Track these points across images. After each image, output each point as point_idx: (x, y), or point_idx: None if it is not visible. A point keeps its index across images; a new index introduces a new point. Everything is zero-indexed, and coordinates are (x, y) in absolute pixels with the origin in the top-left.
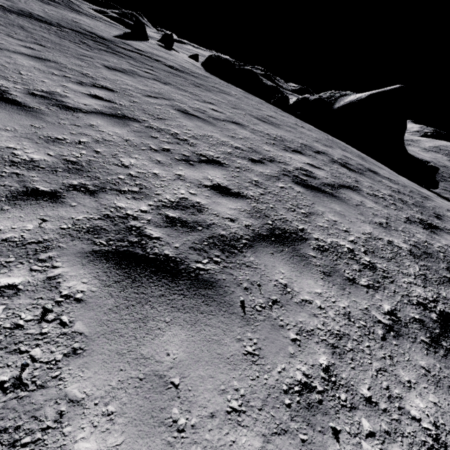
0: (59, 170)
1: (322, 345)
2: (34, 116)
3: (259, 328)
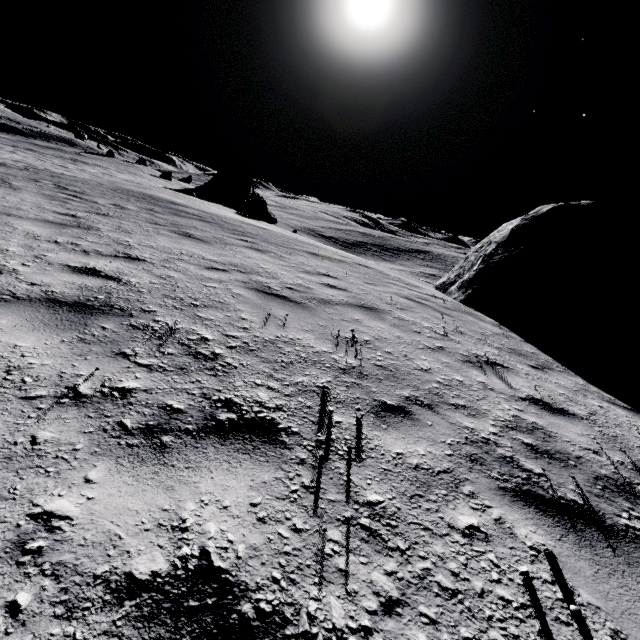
0: None
1: None
2: None
3: None
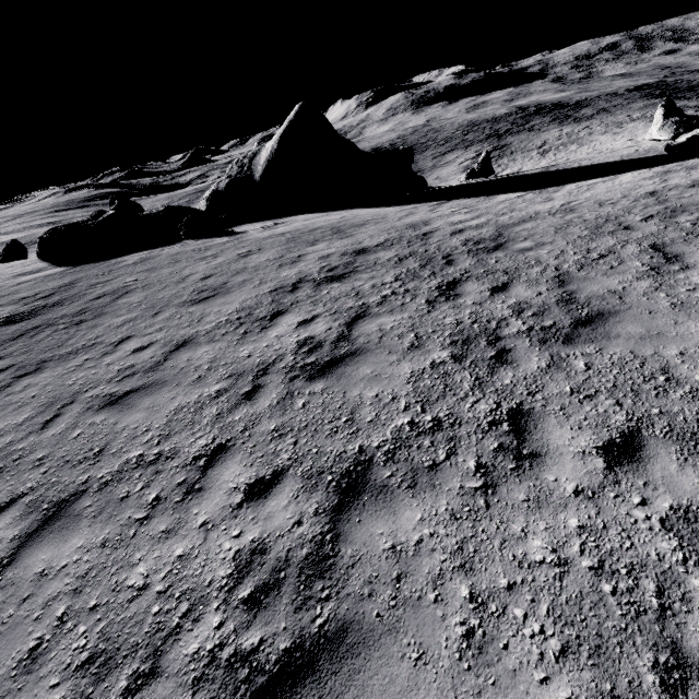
0: (90, 692)
1: (455, 576)
2: None
3: (407, 623)
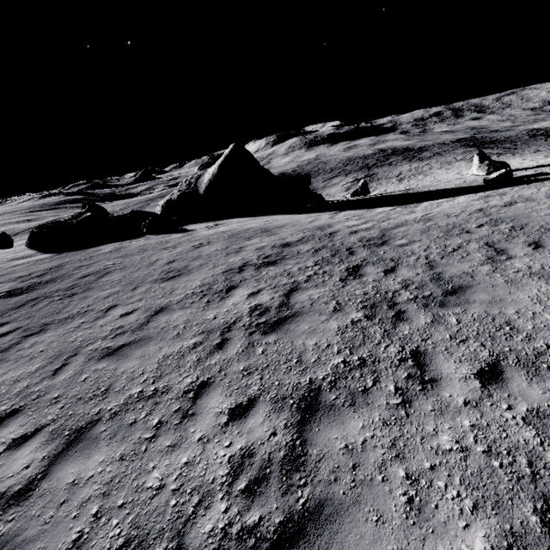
0: None
1: (393, 463)
2: (14, 549)
3: (365, 497)
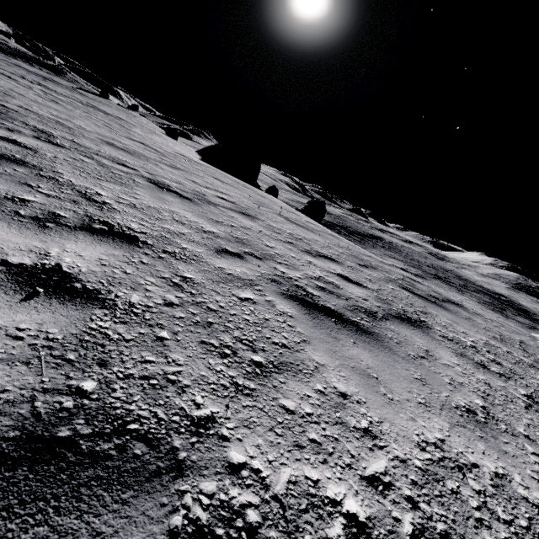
0: None
1: None
2: None
3: None
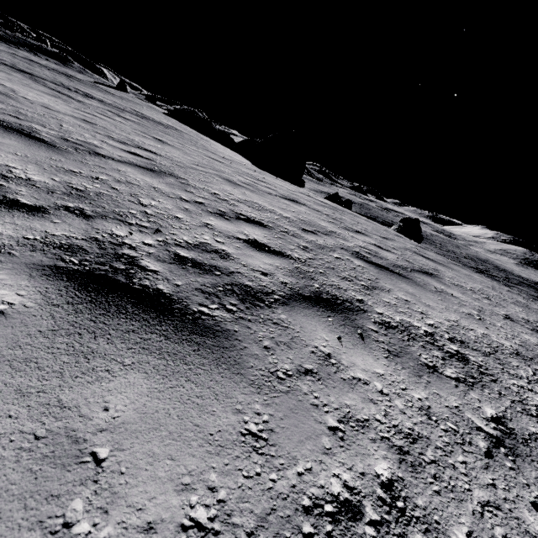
0: None
1: None
2: None
3: None
